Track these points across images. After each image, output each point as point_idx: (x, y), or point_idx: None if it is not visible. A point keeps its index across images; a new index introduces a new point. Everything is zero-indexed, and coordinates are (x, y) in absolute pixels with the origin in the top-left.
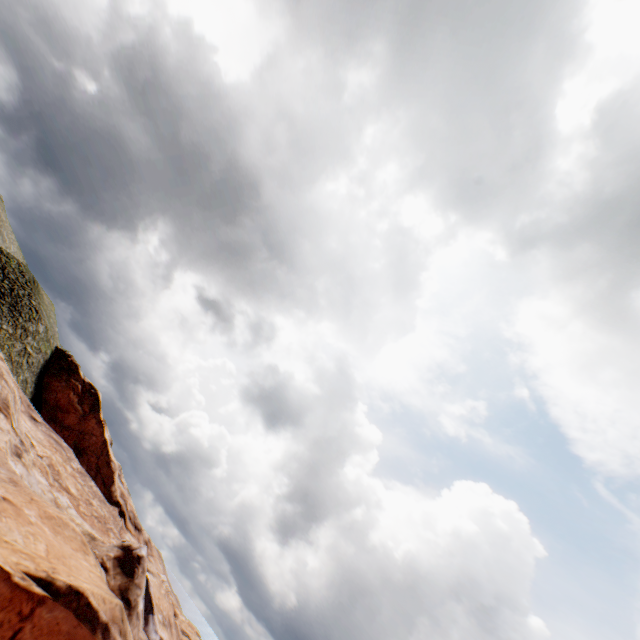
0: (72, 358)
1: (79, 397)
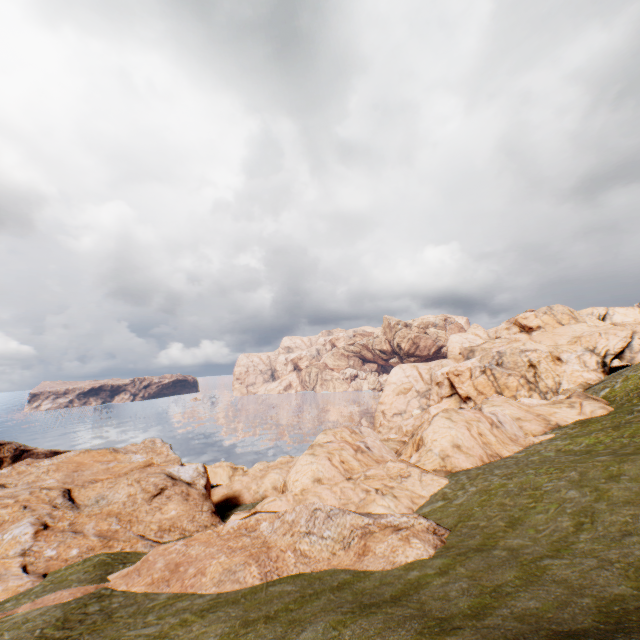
0: None
1: None
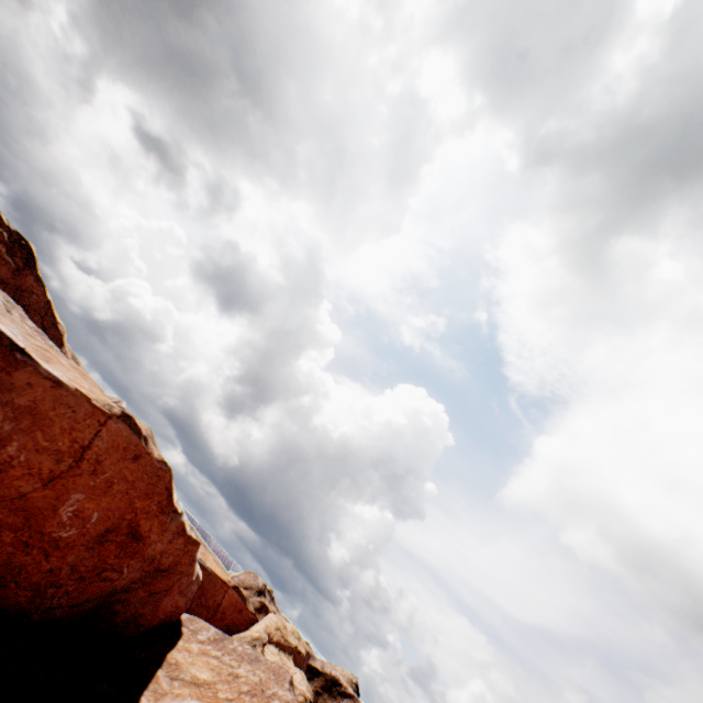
0: None
1: (7, 247)
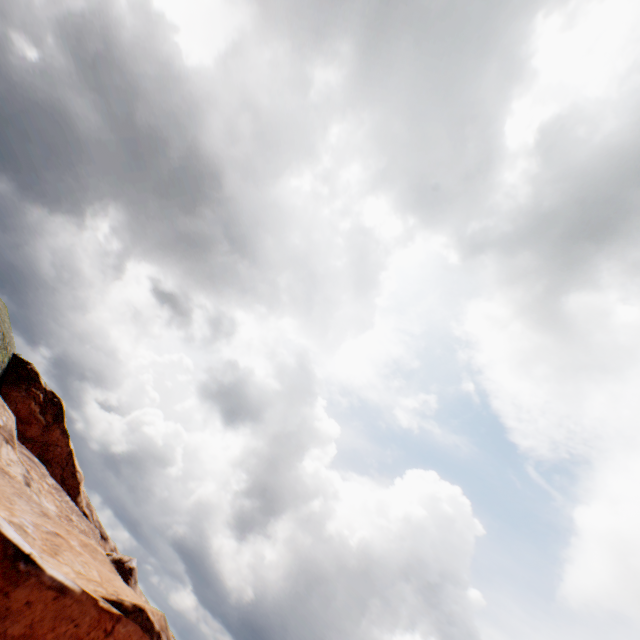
0: (32, 366)
1: (41, 407)
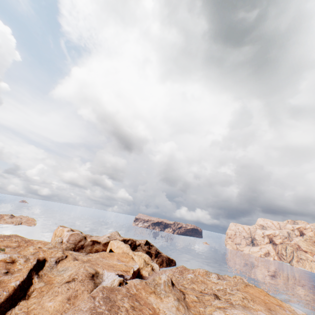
0: None
1: None
